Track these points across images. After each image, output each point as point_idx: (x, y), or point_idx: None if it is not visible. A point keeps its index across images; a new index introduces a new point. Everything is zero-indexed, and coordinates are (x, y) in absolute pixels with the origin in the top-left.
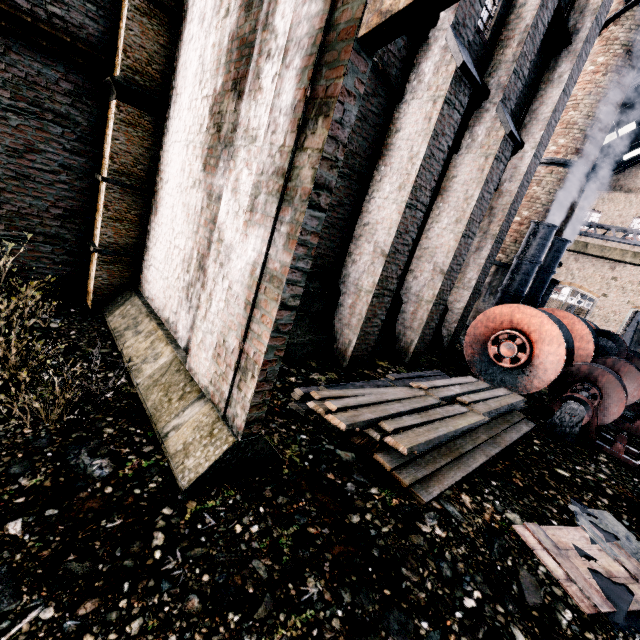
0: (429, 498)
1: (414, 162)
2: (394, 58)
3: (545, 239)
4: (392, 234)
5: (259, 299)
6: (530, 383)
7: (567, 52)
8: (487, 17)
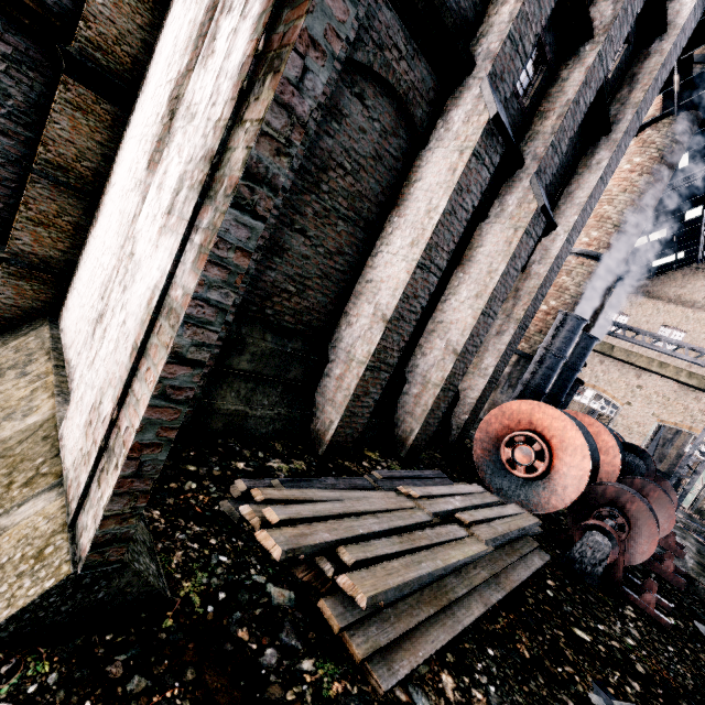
0: (391, 683)
1: (432, 216)
2: (421, 98)
3: (573, 332)
4: (397, 296)
5: (150, 343)
6: (547, 500)
7: (606, 140)
8: (527, 84)
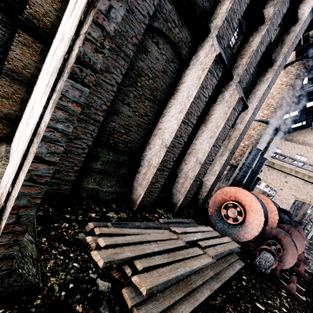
0: None
1: (189, 99)
2: (185, 45)
3: (255, 156)
4: (172, 136)
5: (29, 151)
6: (243, 235)
7: (271, 69)
8: (235, 42)
